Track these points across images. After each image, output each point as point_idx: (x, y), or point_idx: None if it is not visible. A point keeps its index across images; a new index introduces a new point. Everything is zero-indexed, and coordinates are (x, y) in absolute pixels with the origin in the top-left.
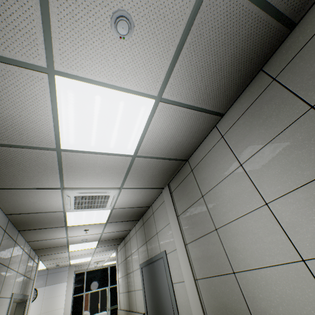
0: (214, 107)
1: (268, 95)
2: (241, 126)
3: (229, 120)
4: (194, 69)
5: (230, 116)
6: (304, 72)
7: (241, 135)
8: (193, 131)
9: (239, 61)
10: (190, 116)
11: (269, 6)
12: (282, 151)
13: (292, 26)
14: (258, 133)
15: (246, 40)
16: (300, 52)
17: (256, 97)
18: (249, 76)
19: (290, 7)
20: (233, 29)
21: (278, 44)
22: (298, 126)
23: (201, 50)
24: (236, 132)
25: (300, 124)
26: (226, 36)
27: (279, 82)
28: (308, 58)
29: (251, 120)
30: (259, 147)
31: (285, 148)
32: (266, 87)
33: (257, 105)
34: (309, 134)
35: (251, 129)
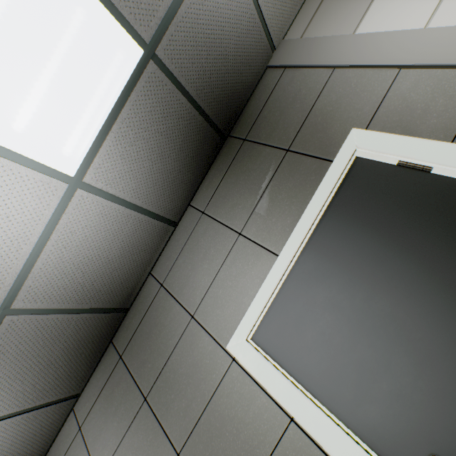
0: (59, 394)
1: (118, 374)
2: (99, 413)
3: (87, 402)
4: (4, 379)
5: (88, 396)
6: (139, 357)
7: (98, 427)
8: (30, 436)
9: (77, 347)
10: (16, 424)
11: (92, 308)
12: (132, 455)
13: (126, 309)
14: (113, 426)
15: (77, 333)
16: (135, 335)
17: (109, 374)
18: (99, 351)
19: (115, 303)
20: (54, 333)
21: (119, 322)
22: (139, 421)
23: (11, 361)
24: (94, 422)
25: (140, 418)
26: (46, 340)
27: (125, 362)
28: (140, 344)
29: (106, 405)
30: (114, 448)
31: (133, 451)
32: (116, 364)
33: (110, 385)
34: (146, 432)
35: (107, 419)
